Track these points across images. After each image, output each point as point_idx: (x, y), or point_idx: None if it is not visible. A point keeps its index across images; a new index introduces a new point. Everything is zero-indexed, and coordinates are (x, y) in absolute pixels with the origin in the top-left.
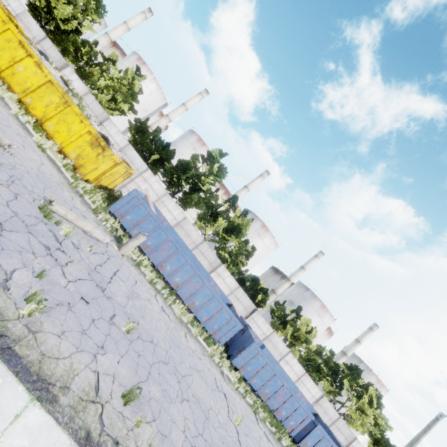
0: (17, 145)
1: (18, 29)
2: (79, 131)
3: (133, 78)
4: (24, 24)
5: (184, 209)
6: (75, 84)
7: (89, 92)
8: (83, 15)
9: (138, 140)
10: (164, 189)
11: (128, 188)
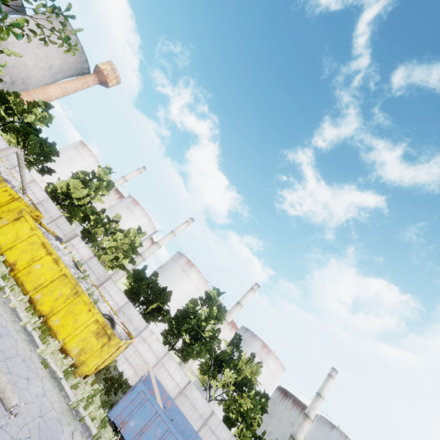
0: (21, 385)
1: (42, 226)
2: (85, 321)
3: (135, 236)
4: (45, 207)
5: (183, 361)
6: (81, 251)
7: (93, 256)
8: (95, 193)
9: (134, 285)
10: (164, 348)
11: (124, 354)
